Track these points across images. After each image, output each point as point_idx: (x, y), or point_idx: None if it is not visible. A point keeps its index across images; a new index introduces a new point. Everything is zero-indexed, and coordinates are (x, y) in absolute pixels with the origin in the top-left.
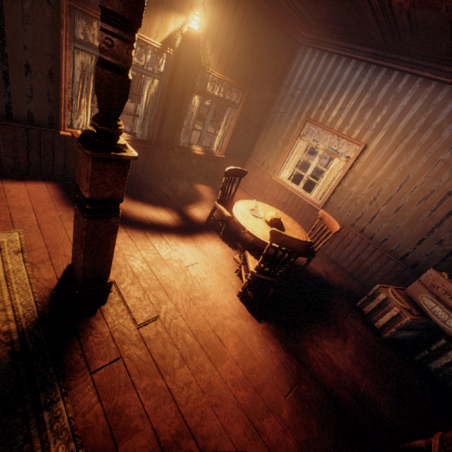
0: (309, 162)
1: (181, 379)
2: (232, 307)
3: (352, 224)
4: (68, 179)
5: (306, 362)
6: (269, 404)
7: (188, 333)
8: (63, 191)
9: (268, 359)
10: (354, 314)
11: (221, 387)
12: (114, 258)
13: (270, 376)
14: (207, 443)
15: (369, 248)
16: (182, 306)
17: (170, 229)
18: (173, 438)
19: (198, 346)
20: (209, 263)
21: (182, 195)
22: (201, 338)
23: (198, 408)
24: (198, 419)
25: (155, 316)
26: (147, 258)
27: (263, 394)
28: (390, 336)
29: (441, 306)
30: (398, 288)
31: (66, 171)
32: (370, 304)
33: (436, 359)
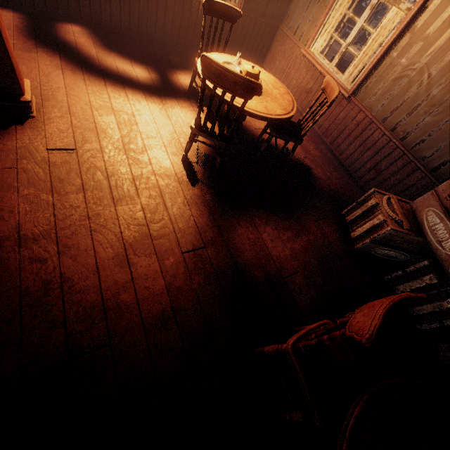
0: (355, 20)
1: (69, 201)
2: (169, 168)
3: (383, 119)
4: (41, 14)
5: (227, 235)
6: (156, 249)
7: (101, 172)
8: (28, 23)
9: (182, 219)
10: (330, 219)
11: (110, 220)
12: (52, 91)
13: (173, 231)
14: (66, 250)
15: (395, 154)
16: (108, 151)
17: (138, 85)
18: (33, 236)
19: (105, 185)
20: (167, 126)
21: (175, 60)
22: (113, 180)
23: (73, 226)
24: (68, 232)
25: (69, 148)
26: (92, 103)
27: (154, 240)
28: (362, 248)
29: (447, 223)
30: (405, 201)
31: (35, 2)
32: (355, 212)
33: (408, 281)
